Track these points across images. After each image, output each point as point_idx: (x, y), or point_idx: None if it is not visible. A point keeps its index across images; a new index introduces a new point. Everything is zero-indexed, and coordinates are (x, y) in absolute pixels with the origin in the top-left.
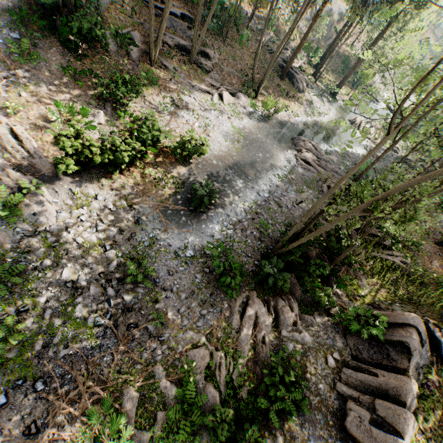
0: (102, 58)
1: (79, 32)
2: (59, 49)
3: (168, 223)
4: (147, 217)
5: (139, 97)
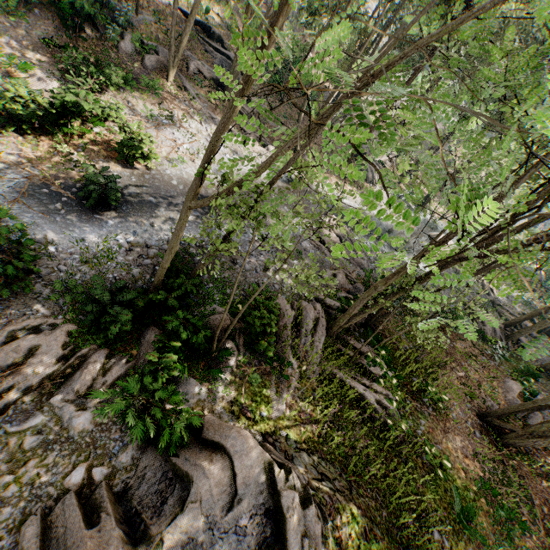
0: (105, 50)
1: (73, 7)
2: (57, 25)
3: (26, 196)
4: (3, 180)
5: (125, 95)
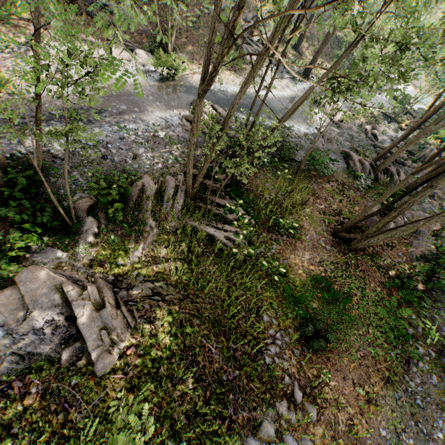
0: None
1: None
2: None
3: None
4: None
5: None
